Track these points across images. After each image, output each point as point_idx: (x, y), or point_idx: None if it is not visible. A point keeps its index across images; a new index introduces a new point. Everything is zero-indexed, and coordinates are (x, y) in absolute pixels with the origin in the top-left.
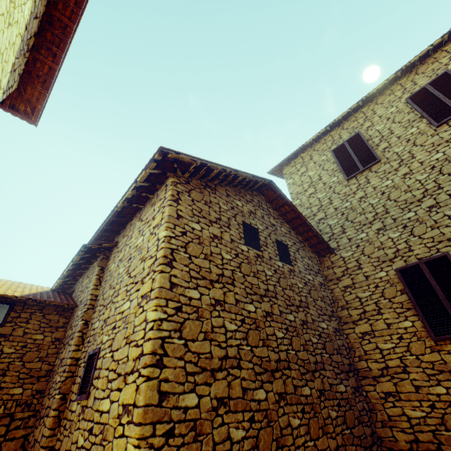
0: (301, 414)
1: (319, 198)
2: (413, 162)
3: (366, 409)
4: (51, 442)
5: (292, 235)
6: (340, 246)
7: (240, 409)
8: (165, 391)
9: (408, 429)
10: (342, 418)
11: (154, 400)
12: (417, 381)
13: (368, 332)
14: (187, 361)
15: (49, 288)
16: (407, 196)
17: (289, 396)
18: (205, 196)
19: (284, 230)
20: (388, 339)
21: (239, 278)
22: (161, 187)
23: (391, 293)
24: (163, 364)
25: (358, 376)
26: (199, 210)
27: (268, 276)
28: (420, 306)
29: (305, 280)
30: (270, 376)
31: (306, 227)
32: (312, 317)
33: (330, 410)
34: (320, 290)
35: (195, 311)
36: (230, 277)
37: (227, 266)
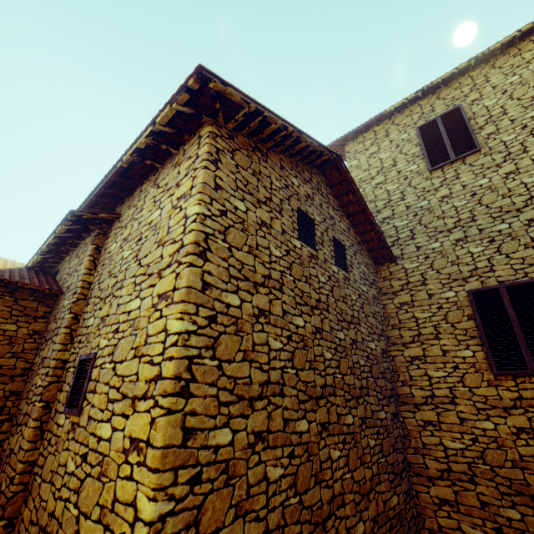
0: (342, 444)
1: (389, 190)
2: (523, 158)
3: (401, 435)
4: (32, 457)
5: (350, 233)
6: (404, 254)
7: (280, 444)
8: (192, 427)
9: (442, 458)
10: (379, 447)
11: (177, 440)
12: (464, 414)
13: (419, 357)
14: (221, 388)
15: (23, 264)
16: (504, 203)
17: (331, 426)
18: (253, 162)
19: (343, 226)
20: (441, 367)
21: (288, 283)
22: (190, 138)
23: (456, 317)
24: (190, 392)
25: (397, 401)
26: (245, 182)
27: (321, 283)
28: (488, 335)
29: (359, 292)
30: (314, 404)
31: (369, 225)
32: (362, 336)
33: (370, 439)
34: (373, 305)
35: (233, 322)
36: (278, 281)
37: (276, 266)
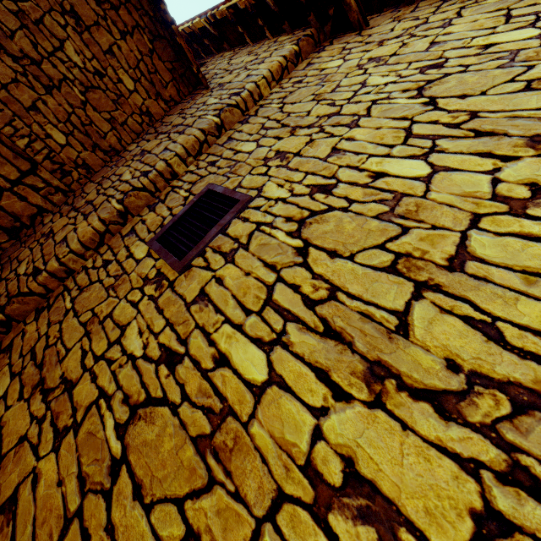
0: None
1: None
2: None
3: None
4: (73, 263)
5: None
6: None
7: None
8: None
9: None
10: None
11: None
12: None
13: None
14: None
15: None
16: None
17: None
18: None
19: None
20: None
21: None
22: None
23: None
24: None
25: None
26: None
27: None
28: None
29: None
30: None
31: None
32: None
33: None
34: None
35: None
36: None
37: None
